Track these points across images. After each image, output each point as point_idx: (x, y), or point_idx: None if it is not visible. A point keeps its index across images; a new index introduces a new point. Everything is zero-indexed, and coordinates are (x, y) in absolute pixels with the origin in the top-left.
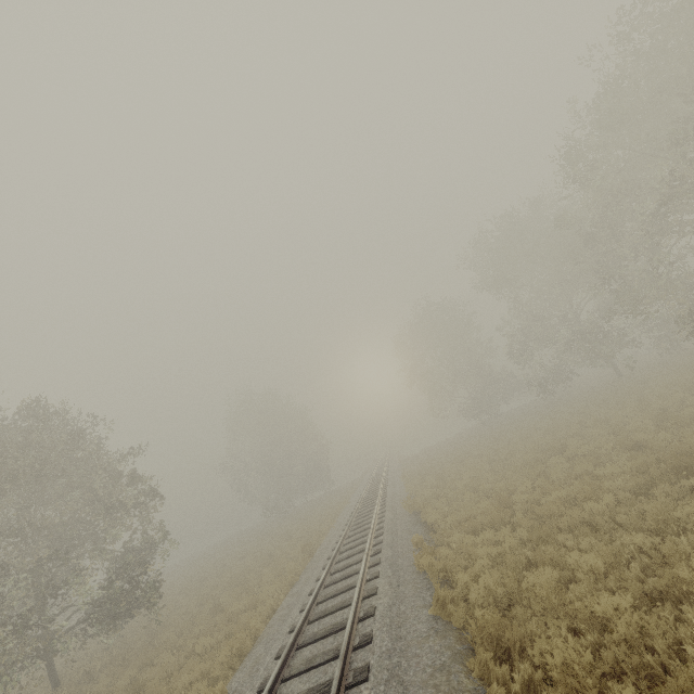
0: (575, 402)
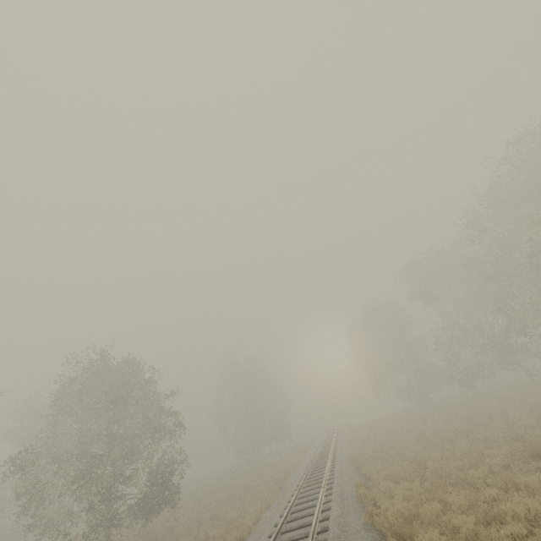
0: (491, 398)
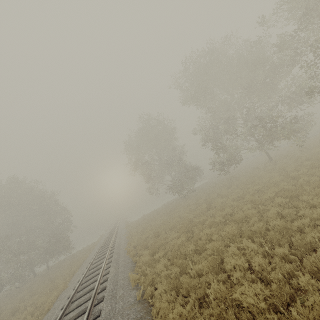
0: (259, 174)
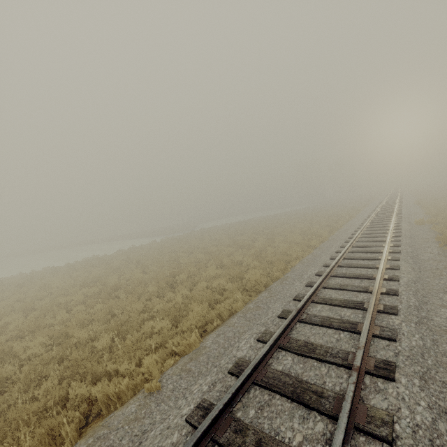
0: None
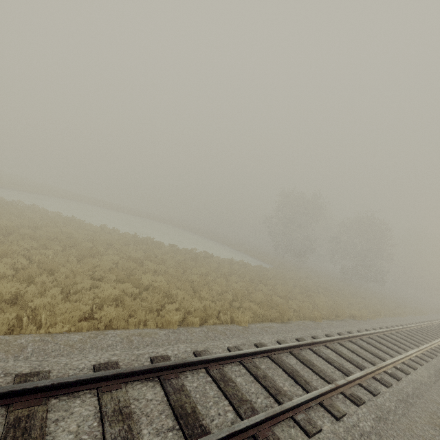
0: None
